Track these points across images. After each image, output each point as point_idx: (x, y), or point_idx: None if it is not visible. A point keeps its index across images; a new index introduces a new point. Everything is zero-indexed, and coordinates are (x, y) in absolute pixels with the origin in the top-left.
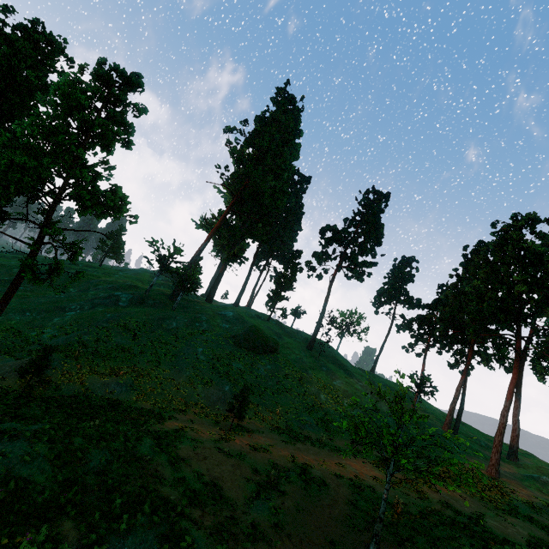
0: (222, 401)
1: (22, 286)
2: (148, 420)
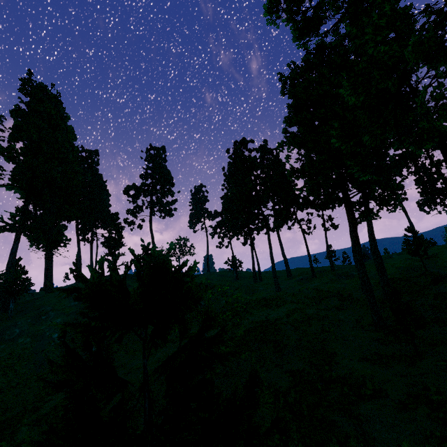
0: None
1: None
2: (23, 418)
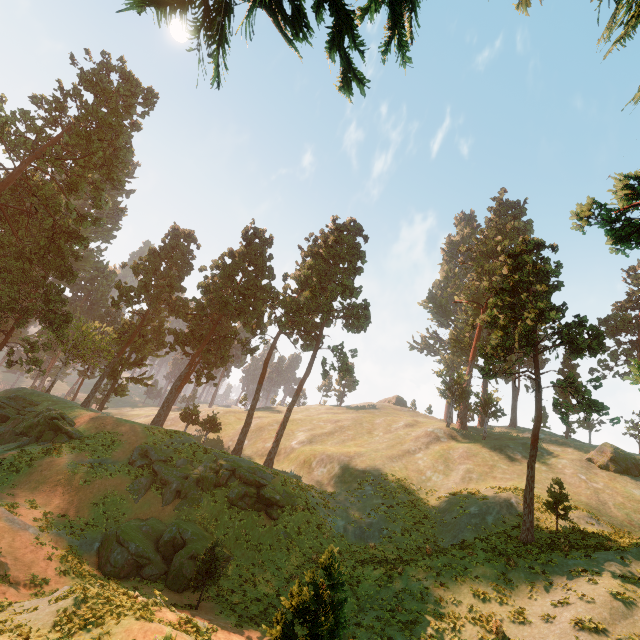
0: None
1: (343, 435)
2: None
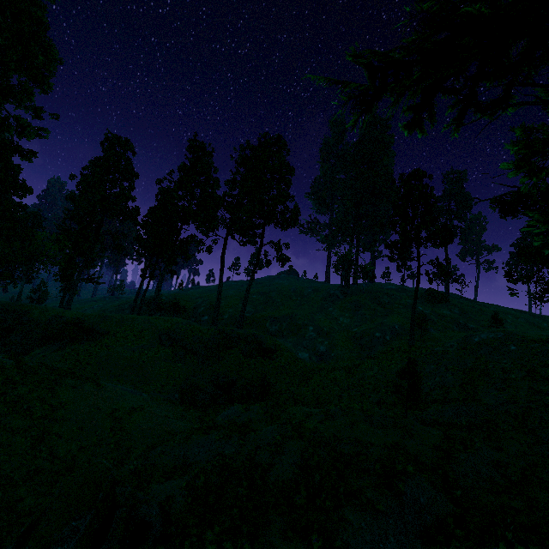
0: (467, 327)
1: (275, 303)
2: None
